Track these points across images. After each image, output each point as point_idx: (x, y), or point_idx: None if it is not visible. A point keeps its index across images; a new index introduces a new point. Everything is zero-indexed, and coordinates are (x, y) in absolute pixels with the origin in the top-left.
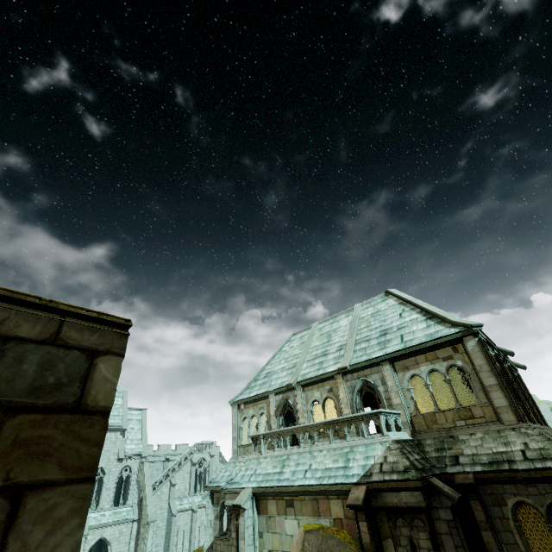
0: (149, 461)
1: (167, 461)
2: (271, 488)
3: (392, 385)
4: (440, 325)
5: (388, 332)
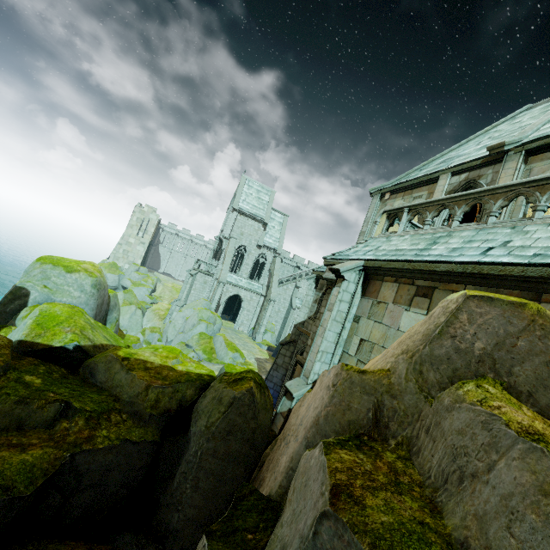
0: (281, 258)
1: (298, 268)
2: (396, 263)
3: None
4: None
5: None
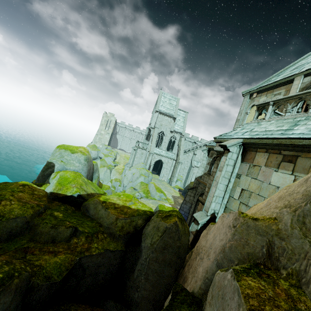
0: (184, 138)
1: (194, 143)
2: (267, 140)
3: None
4: None
5: None
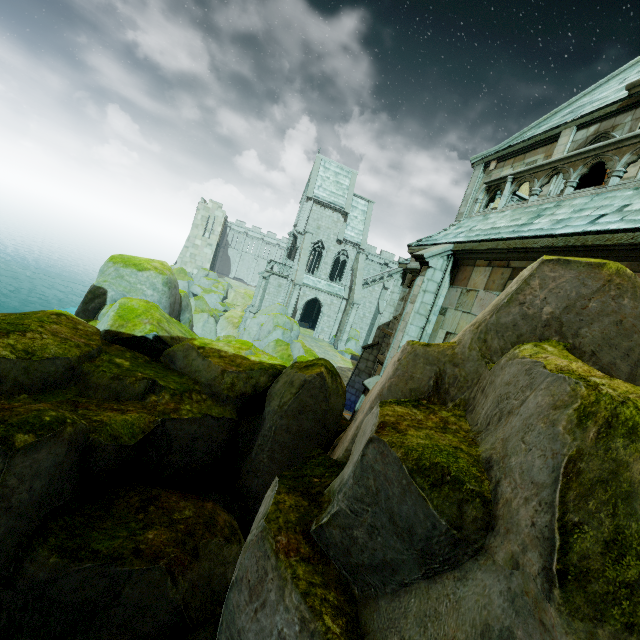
0: (365, 254)
1: (386, 266)
2: (489, 243)
3: None
4: None
5: None
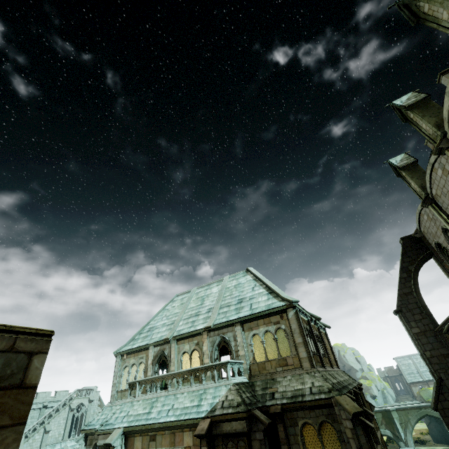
0: None
1: (45, 408)
2: (139, 426)
3: (240, 341)
4: (275, 299)
5: (243, 301)
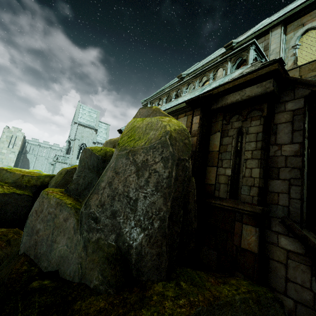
0: None
1: None
2: None
3: (275, 47)
4: None
5: None
